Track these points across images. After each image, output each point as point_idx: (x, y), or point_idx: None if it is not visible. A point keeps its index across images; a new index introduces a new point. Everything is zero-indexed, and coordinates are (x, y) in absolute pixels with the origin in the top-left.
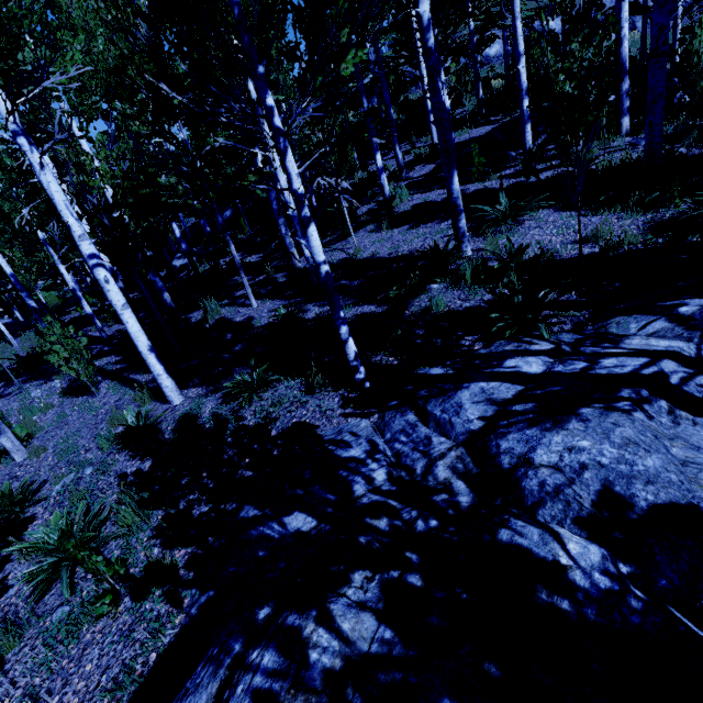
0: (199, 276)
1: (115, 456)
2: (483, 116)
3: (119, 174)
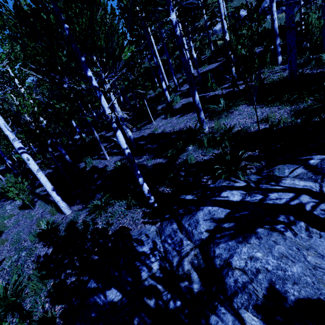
0: (86, 143)
1: (37, 245)
2: (214, 59)
3: (36, 105)
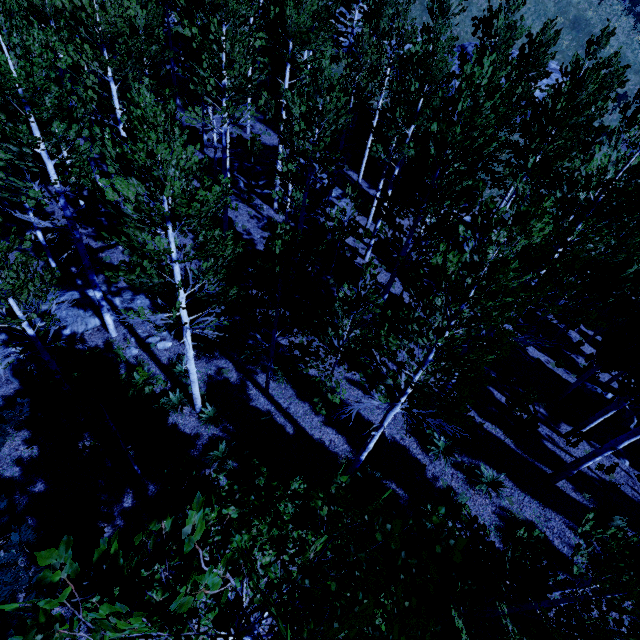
0: None
1: None
2: None
3: None
